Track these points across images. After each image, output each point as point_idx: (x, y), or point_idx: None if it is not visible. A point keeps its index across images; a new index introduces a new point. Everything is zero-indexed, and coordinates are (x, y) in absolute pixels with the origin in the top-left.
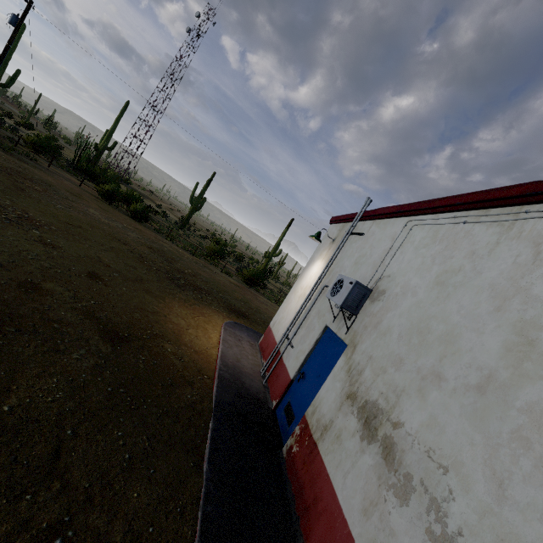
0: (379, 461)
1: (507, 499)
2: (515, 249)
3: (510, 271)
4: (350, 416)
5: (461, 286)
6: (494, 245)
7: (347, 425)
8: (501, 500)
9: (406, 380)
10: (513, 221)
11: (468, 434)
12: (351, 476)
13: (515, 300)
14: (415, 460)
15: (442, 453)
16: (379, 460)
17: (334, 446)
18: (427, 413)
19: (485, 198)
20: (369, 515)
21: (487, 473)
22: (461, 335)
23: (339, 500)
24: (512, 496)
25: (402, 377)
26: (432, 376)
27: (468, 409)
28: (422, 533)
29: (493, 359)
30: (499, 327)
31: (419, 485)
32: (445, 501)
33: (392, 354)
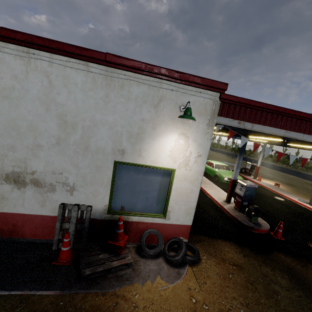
0: (36, 189)
1: (80, 168)
2: (39, 77)
3: (43, 90)
4: (2, 186)
5: (22, 99)
6: (26, 73)
7: (4, 190)
8: (79, 169)
9: (24, 154)
10: (29, 58)
11: (62, 159)
12: (26, 203)
13: (52, 105)
14: (50, 178)
15: (58, 170)
16: (35, 188)
17: (4, 202)
18: (44, 161)
19: (1, 34)
20: (45, 205)
21: (73, 166)
22: (38, 125)
23: (28, 213)
24: (81, 167)
25: (20, 154)
26: (36, 147)
27: (58, 152)
28: (65, 192)
29: (57, 131)
30: (52, 118)
31: (56, 183)
32: (66, 180)
33: (3, 145)
